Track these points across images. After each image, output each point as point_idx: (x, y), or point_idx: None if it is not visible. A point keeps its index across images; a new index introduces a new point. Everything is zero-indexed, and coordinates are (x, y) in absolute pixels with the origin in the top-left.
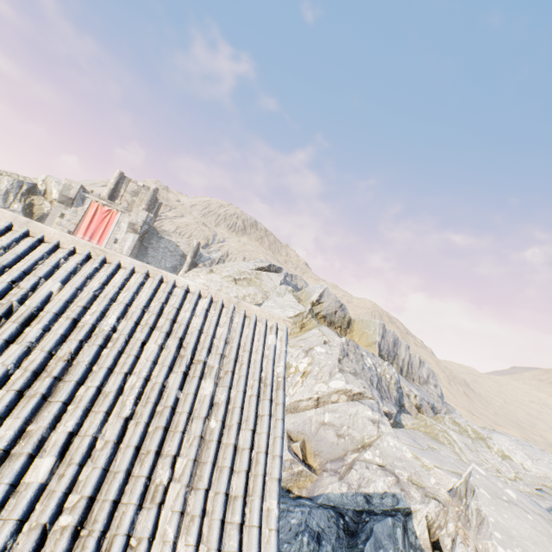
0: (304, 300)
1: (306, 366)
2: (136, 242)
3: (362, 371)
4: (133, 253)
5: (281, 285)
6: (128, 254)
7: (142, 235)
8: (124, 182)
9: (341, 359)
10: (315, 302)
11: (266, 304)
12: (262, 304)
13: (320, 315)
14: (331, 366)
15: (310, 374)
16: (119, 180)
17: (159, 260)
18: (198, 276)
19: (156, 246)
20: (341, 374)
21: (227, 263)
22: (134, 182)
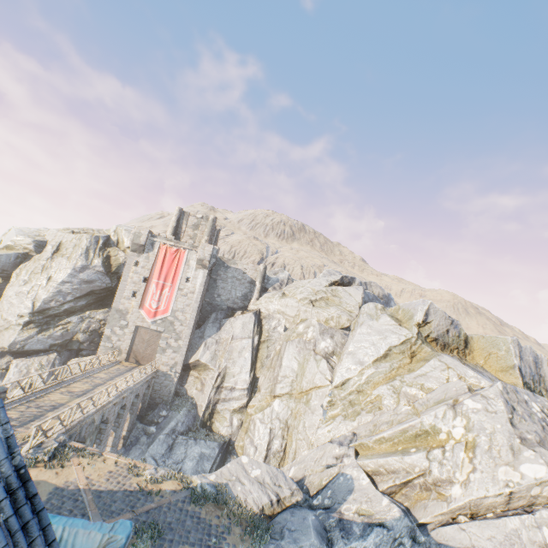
0: (405, 321)
1: (464, 433)
2: (206, 277)
3: (544, 432)
4: (204, 288)
5: (368, 304)
6: (201, 290)
7: (210, 268)
8: (184, 217)
9: (511, 418)
10: (420, 323)
11: (360, 331)
12: (351, 329)
13: (430, 337)
14: (505, 434)
15: (478, 449)
16: (179, 217)
17: (229, 290)
18: (271, 302)
19: (224, 276)
20: (534, 452)
21: (296, 282)
22: (193, 215)
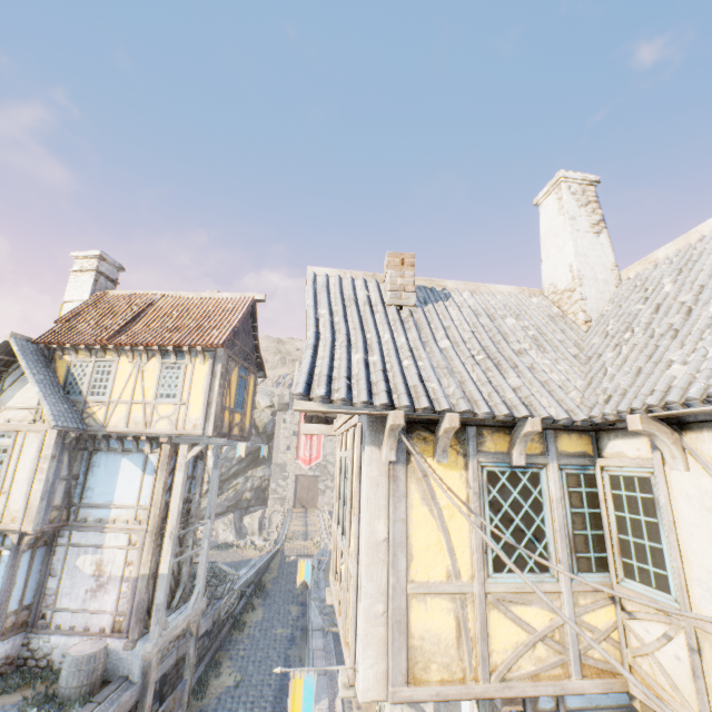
0: None
1: None
2: None
3: None
4: None
5: None
6: None
7: None
8: None
9: None
10: None
11: None
12: None
13: None
14: None
15: None
16: None
17: None
18: None
19: None
20: None
21: None
22: None
